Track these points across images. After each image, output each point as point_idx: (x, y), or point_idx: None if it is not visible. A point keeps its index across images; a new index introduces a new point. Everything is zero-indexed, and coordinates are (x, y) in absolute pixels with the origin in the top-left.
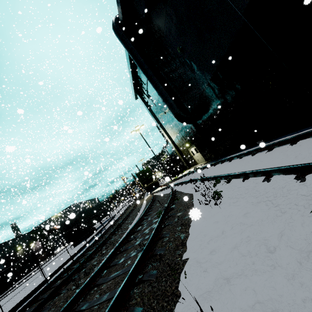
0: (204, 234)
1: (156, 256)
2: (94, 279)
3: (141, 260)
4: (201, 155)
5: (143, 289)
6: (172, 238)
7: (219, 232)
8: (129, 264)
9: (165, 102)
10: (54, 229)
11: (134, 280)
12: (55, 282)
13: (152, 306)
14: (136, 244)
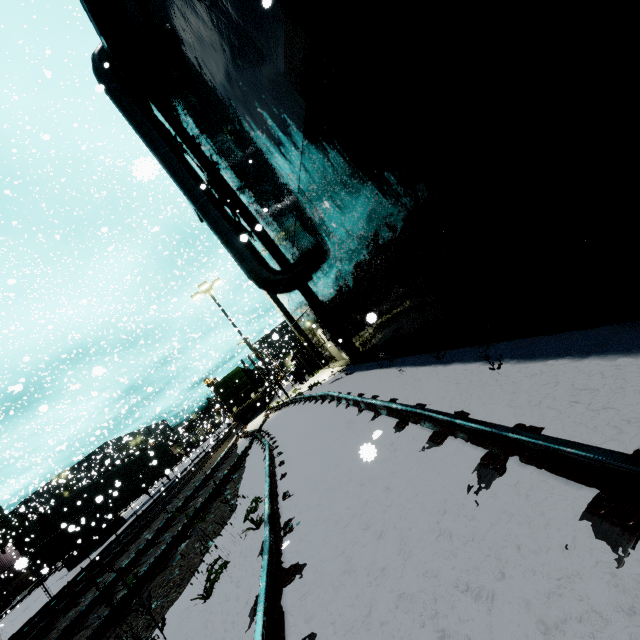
0: None
1: None
2: None
3: None
4: (336, 347)
5: None
6: None
7: None
8: None
9: (225, 245)
10: None
11: None
12: None
13: None
14: None
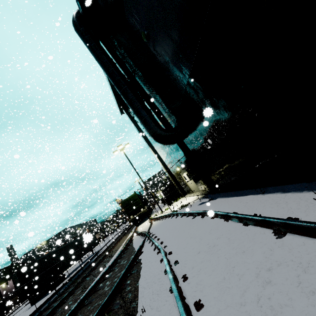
0: None
1: None
2: None
3: None
4: (195, 183)
5: None
6: None
7: None
8: None
9: (135, 114)
10: None
11: None
12: None
13: None
14: None
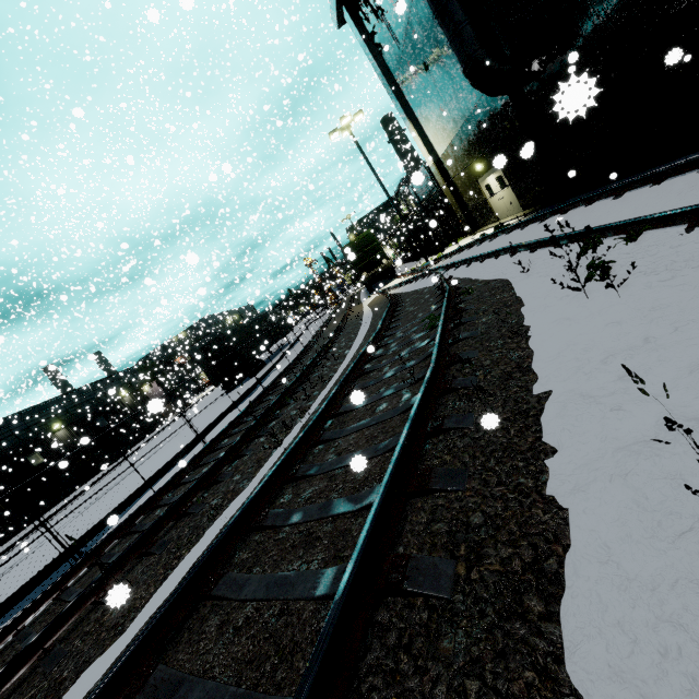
0: (582, 348)
1: (459, 392)
2: (314, 432)
3: (425, 398)
4: (513, 196)
5: (451, 442)
6: (488, 361)
7: (632, 341)
8: (386, 408)
9: (439, 18)
10: (180, 364)
11: (422, 429)
12: (220, 442)
13: (488, 468)
14: (386, 378)
